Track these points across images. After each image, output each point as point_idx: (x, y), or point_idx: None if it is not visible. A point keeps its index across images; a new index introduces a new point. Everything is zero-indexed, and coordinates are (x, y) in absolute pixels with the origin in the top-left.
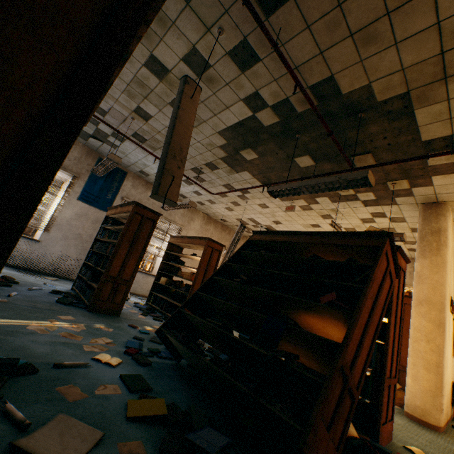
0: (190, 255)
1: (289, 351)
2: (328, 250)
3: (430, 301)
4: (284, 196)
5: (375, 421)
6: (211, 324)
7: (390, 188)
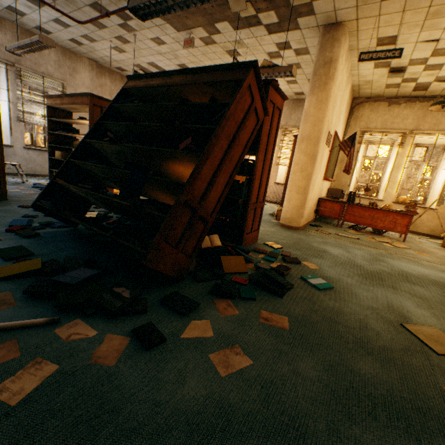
0: (77, 120)
1: (164, 199)
2: (201, 91)
3: (309, 138)
4: (154, 17)
5: (242, 234)
6: (82, 189)
7: (291, 3)
